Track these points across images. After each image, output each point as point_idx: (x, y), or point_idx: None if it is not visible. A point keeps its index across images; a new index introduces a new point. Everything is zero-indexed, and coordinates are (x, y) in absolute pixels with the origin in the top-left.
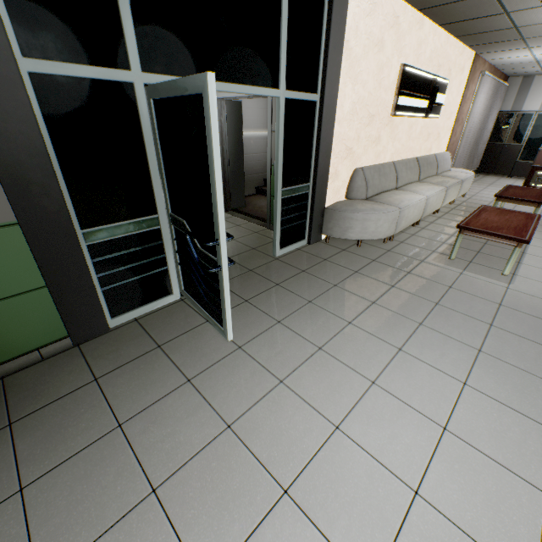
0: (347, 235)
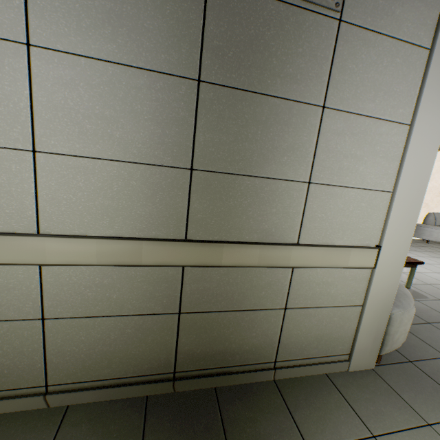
0: (420, 237)
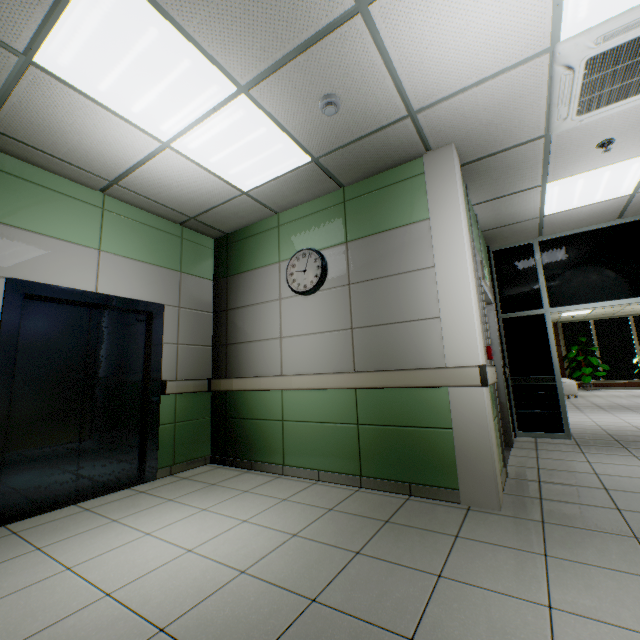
0: None
